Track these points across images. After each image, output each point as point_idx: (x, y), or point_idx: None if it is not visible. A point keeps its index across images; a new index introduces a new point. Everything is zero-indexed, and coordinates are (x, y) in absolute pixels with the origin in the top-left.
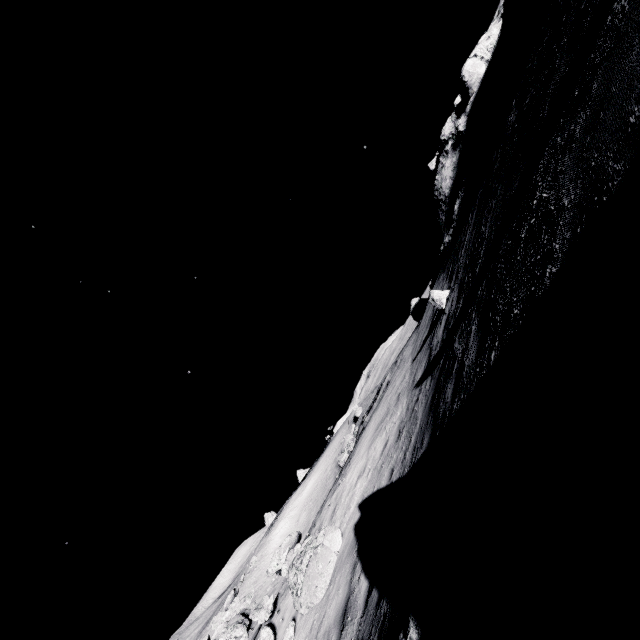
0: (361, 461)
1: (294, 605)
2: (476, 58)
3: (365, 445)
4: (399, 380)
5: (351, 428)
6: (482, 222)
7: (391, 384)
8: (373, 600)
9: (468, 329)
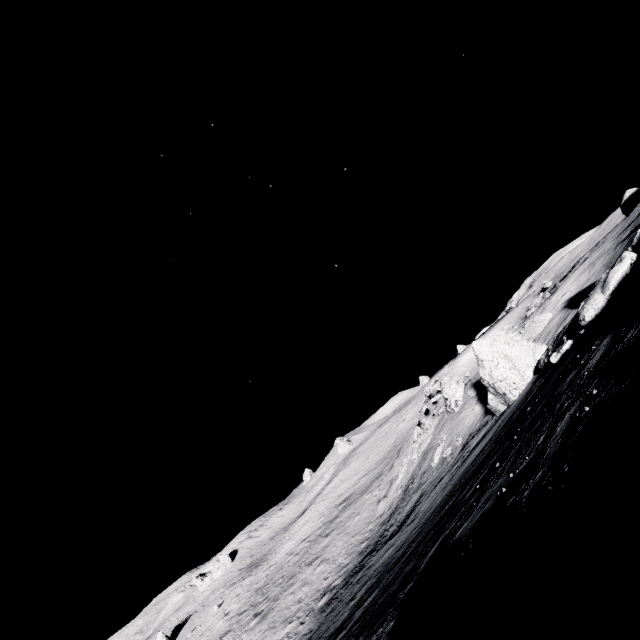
0: (566, 289)
1: None
2: None
3: (568, 283)
4: (602, 249)
5: (539, 295)
6: None
7: (593, 254)
8: None
9: None
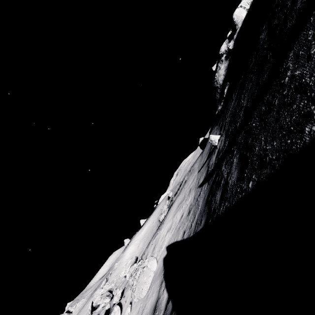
0: (169, 223)
1: (131, 296)
2: (241, 8)
3: (172, 214)
4: (191, 181)
5: (166, 202)
6: (241, 97)
7: (187, 182)
8: (169, 308)
9: (231, 160)
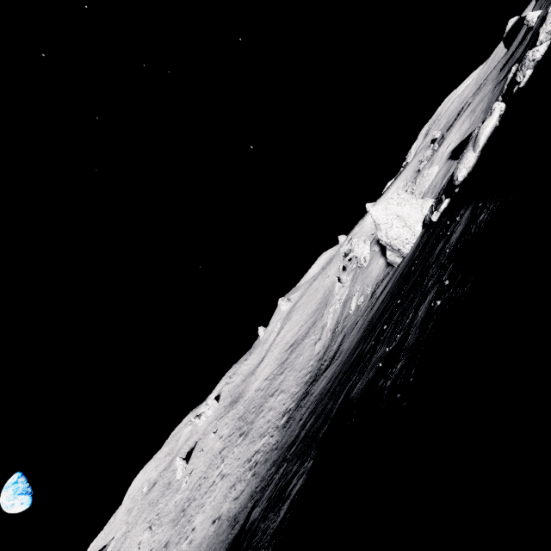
0: (450, 139)
1: None
2: None
3: (453, 133)
4: (483, 92)
5: (430, 147)
6: None
7: (475, 98)
8: None
9: (536, 35)
